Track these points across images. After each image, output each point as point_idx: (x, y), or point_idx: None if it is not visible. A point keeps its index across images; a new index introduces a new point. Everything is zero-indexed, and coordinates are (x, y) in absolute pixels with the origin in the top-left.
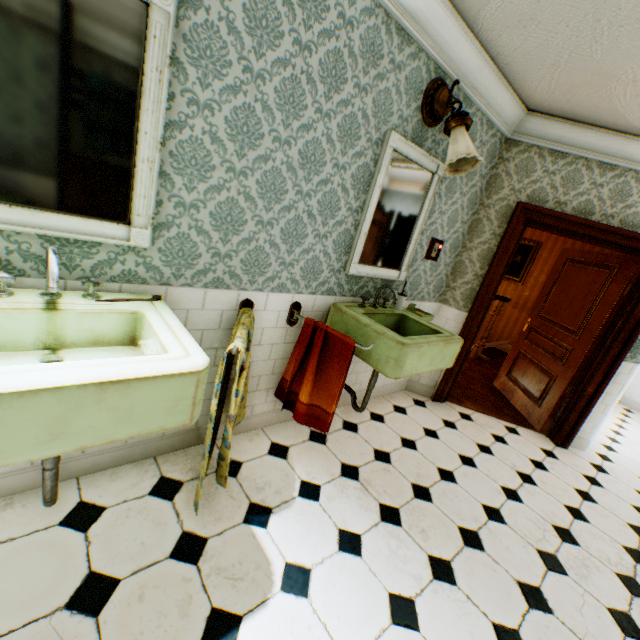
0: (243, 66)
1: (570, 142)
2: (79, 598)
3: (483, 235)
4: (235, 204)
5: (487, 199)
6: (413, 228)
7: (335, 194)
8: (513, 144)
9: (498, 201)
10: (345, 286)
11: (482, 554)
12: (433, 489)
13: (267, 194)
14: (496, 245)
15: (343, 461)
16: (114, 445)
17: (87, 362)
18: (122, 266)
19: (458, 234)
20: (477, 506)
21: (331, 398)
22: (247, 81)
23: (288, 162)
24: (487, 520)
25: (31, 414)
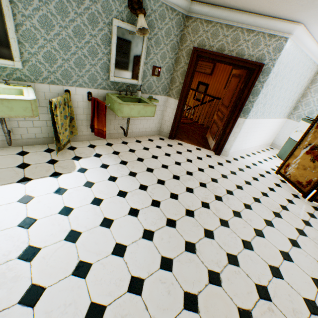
0: (38, 0)
1: (212, 15)
2: (20, 166)
3: (181, 64)
4: (51, 53)
5: (181, 46)
6: (140, 61)
7: (94, 47)
8: (189, 18)
9: (186, 47)
10: (111, 86)
11: (151, 173)
12: (146, 159)
13: (63, 48)
14: (187, 68)
15: (115, 150)
16: (32, 138)
17: None
18: (16, 75)
19: (169, 64)
20: (160, 164)
21: (103, 126)
22: (42, 5)
23: (69, 35)
24: (160, 167)
25: None
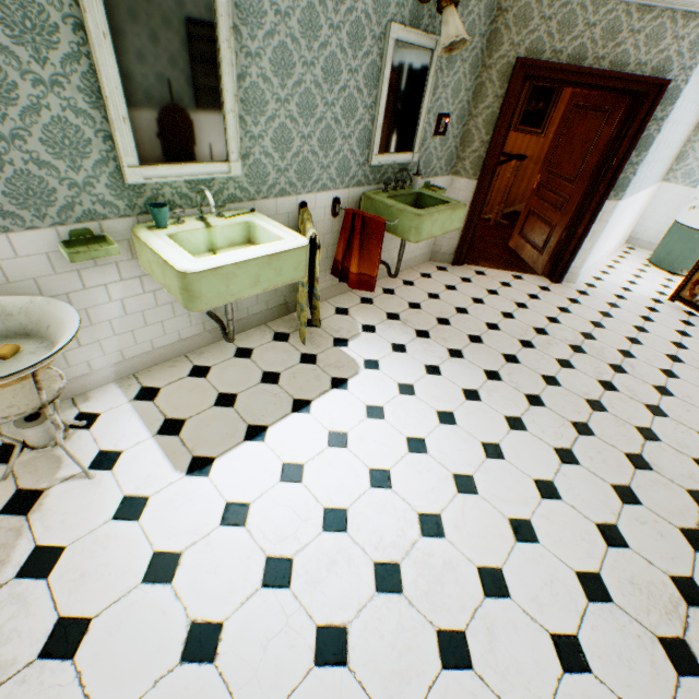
0: (274, 11)
1: None
2: (265, 380)
3: (487, 100)
4: (285, 128)
5: (489, 60)
6: (420, 110)
7: (352, 97)
8: None
9: (499, 60)
10: (370, 177)
11: (481, 345)
12: (451, 319)
13: (304, 113)
14: (499, 108)
15: (387, 312)
16: (242, 317)
17: (257, 247)
18: (227, 192)
19: (463, 104)
20: (481, 324)
21: (373, 266)
22: (278, 23)
23: (315, 81)
24: (487, 330)
25: (248, 272)
